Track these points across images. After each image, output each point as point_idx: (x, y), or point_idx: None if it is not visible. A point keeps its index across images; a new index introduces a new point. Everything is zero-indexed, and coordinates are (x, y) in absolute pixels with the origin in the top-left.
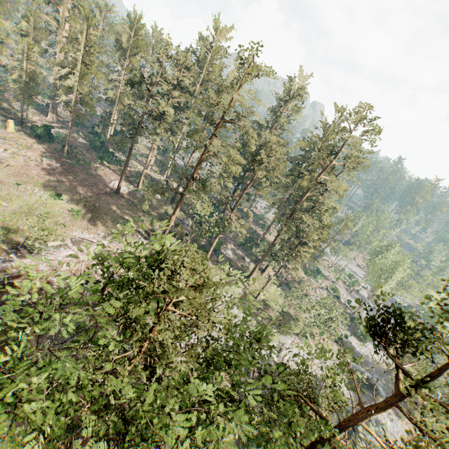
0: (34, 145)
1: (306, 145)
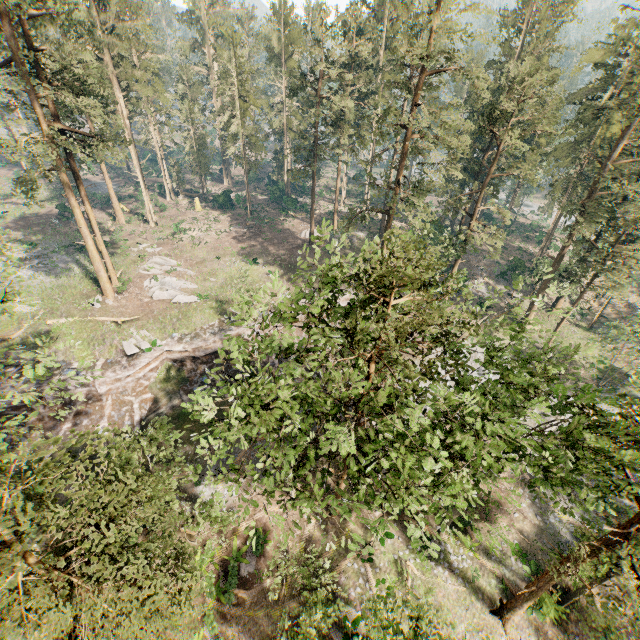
0: (220, 217)
1: (604, 54)
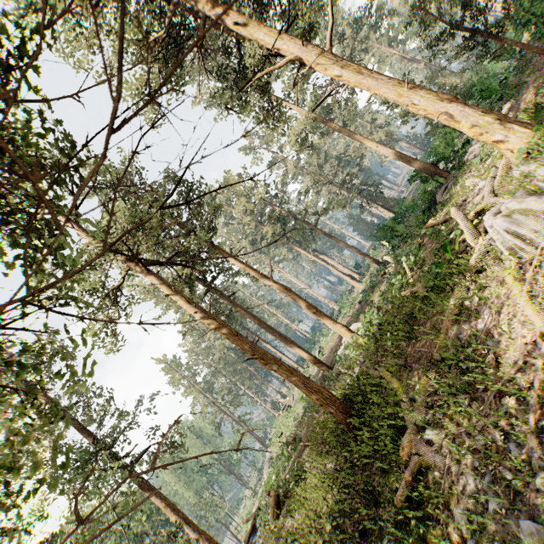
0: None
1: None
